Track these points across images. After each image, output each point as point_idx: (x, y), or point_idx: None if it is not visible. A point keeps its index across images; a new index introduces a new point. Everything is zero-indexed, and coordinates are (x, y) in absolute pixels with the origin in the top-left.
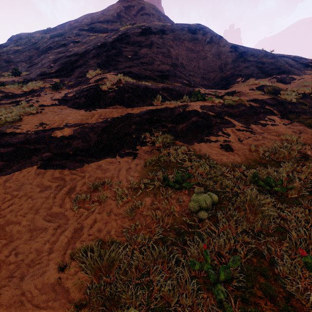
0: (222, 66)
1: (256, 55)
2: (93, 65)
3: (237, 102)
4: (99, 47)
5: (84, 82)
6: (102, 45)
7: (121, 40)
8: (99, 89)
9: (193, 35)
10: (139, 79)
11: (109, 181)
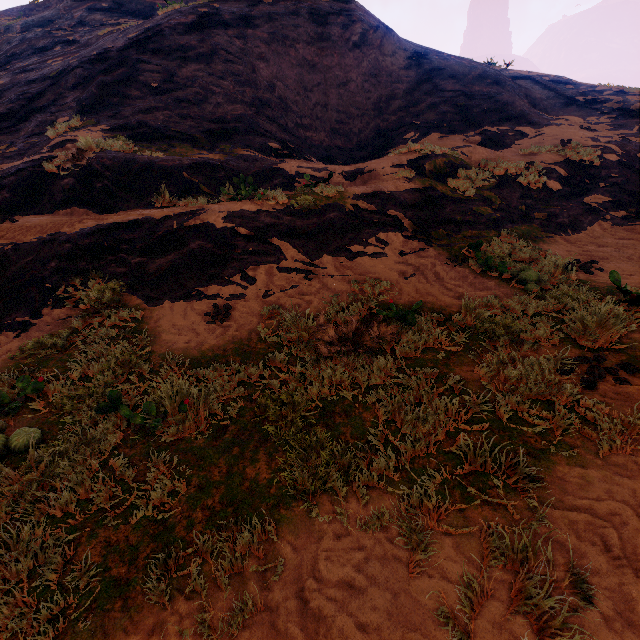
0: (382, 103)
1: (460, 77)
2: (71, 106)
3: (329, 201)
4: (92, 60)
5: (38, 149)
6: (99, 55)
7: (142, 44)
8: (41, 170)
9: (319, 29)
10: (158, 141)
11: None
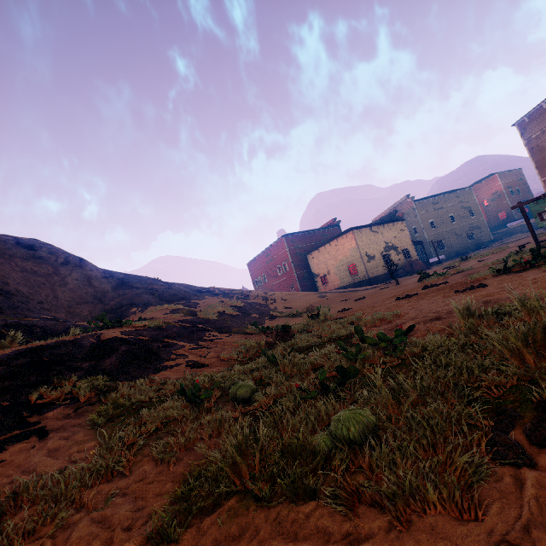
0: (99, 295)
1: (143, 282)
2: None
3: (164, 324)
4: None
5: None
6: None
7: None
8: None
9: (31, 252)
10: None
11: (34, 479)
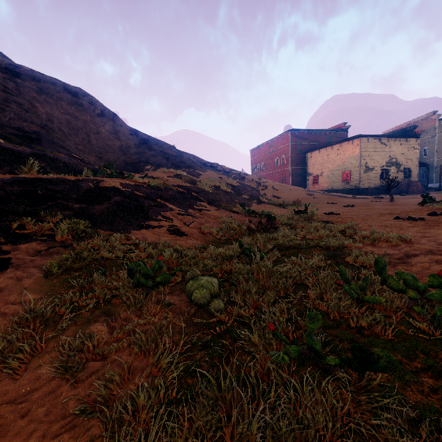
0: (124, 148)
1: (160, 145)
2: None
3: (164, 185)
4: None
5: None
6: None
7: None
8: None
9: (74, 98)
10: None
11: None
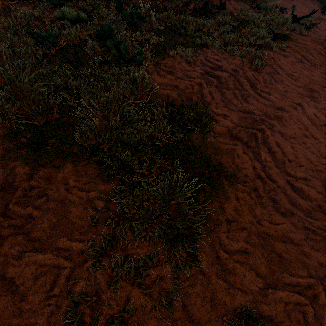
0: None
1: None
2: None
3: None
4: None
5: None
6: None
7: None
8: None
9: None
10: None
11: None
